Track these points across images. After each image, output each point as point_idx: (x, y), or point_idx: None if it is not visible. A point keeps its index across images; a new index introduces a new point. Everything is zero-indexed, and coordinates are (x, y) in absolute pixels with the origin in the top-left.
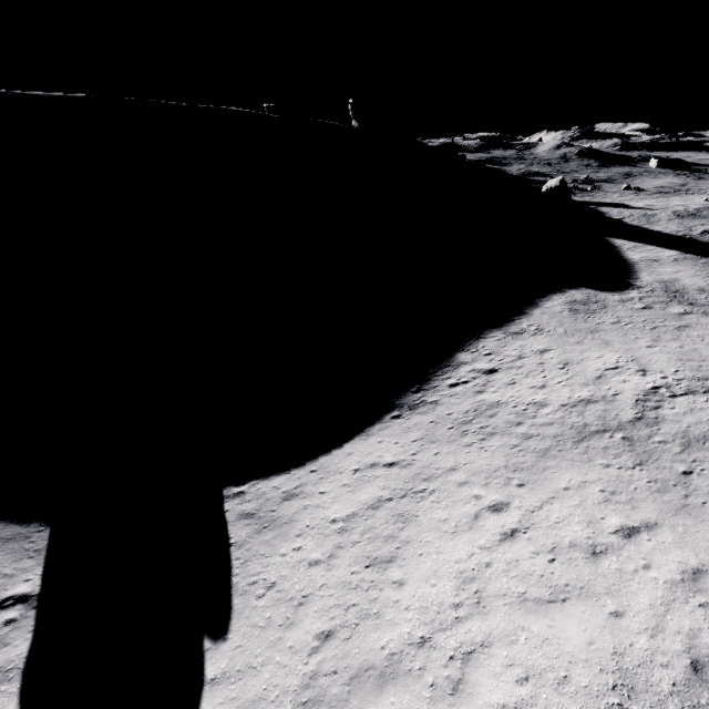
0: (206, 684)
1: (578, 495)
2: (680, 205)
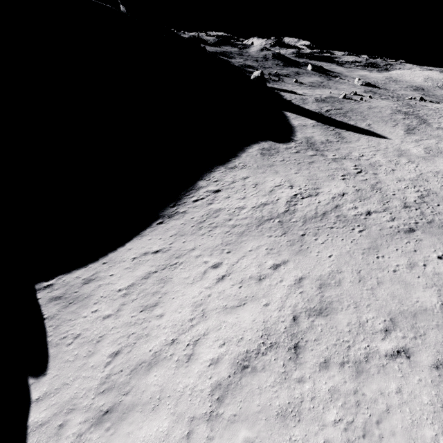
0: (33, 403)
1: (256, 253)
2: (319, 94)
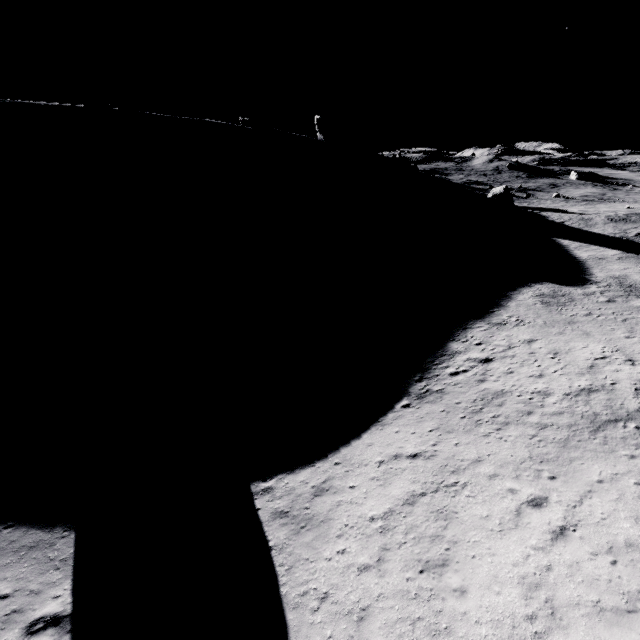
0: None
1: (615, 489)
2: (610, 211)
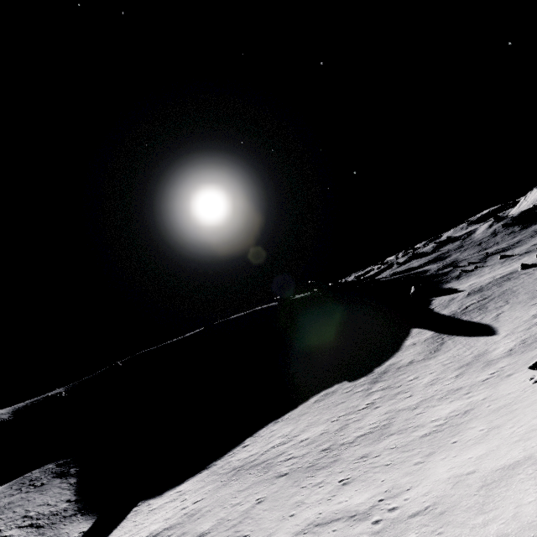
0: None
1: (202, 493)
2: (492, 277)
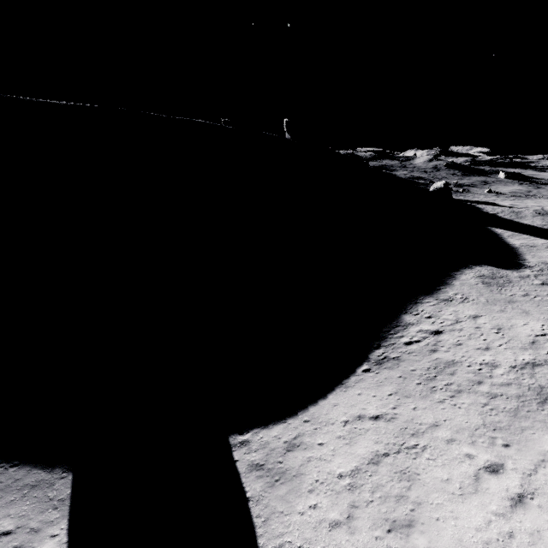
0: None
1: None
2: (536, 206)
